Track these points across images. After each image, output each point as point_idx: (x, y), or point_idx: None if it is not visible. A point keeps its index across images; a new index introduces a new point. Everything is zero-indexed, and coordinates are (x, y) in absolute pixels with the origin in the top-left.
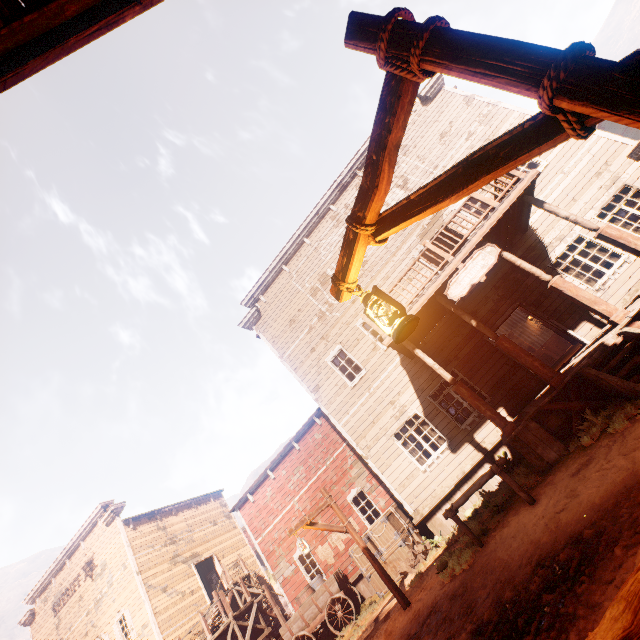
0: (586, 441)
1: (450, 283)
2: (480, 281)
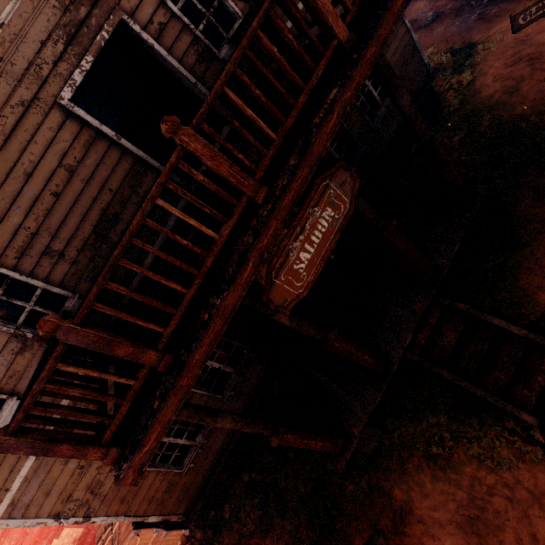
0: (435, 451)
1: (273, 271)
2: (326, 257)
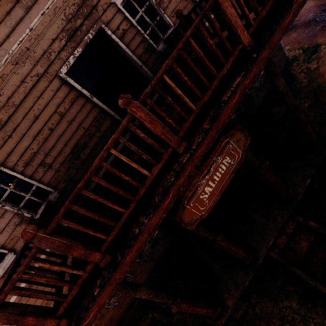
0: None
1: (185, 200)
2: (222, 189)
